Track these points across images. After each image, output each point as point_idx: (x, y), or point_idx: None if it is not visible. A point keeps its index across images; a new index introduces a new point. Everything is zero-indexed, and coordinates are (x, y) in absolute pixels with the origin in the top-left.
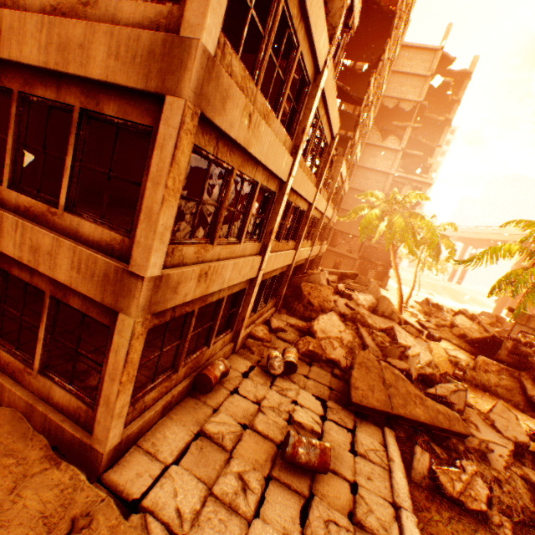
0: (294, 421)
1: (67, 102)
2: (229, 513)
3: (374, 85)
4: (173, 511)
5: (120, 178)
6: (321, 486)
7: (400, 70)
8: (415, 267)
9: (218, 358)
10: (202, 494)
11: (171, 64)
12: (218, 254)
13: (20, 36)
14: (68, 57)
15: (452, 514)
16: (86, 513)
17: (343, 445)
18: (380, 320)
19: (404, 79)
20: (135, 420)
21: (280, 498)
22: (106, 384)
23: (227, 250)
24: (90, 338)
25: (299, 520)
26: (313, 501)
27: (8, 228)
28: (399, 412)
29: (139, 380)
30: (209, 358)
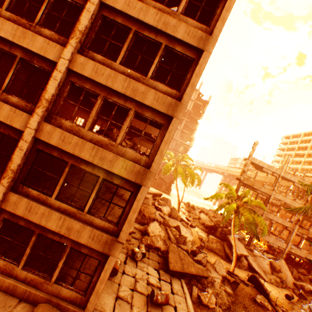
0: (150, 283)
1: (97, 174)
2: None
3: None
4: None
5: (115, 204)
6: (165, 310)
7: None
8: (184, 186)
9: None
10: None
11: (145, 177)
12: None
13: (81, 147)
14: (103, 162)
15: (205, 311)
16: None
17: (168, 290)
18: (173, 220)
19: None
20: None
21: None
22: (98, 285)
23: None
24: (55, 255)
25: None
26: None
27: (54, 218)
28: (186, 271)
29: (87, 276)
30: None
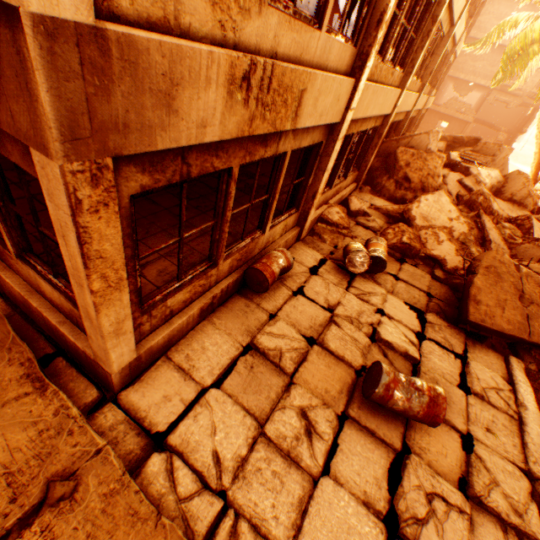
0: (380, 340)
1: None
2: (286, 464)
3: None
4: (209, 455)
5: None
6: (418, 435)
7: None
8: None
9: (277, 248)
10: (250, 434)
11: None
12: (273, 39)
13: None
14: None
15: None
16: (70, 473)
17: (448, 377)
18: (505, 207)
19: None
20: (159, 328)
21: (359, 448)
22: (76, 291)
23: (293, 36)
24: None
25: (387, 484)
26: (408, 461)
27: None
28: (539, 341)
29: (168, 273)
30: (265, 247)
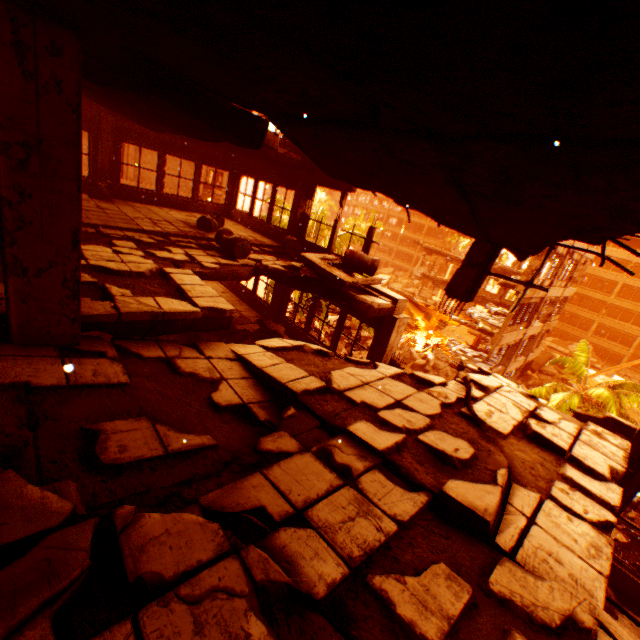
0: None
1: None
2: None
3: None
4: None
5: None
6: None
7: None
8: None
9: None
10: None
11: None
12: None
13: None
14: None
15: None
16: None
17: None
18: None
19: None
20: None
21: None
22: None
23: None
24: None
25: None
26: None
27: None
28: None
29: None
30: None
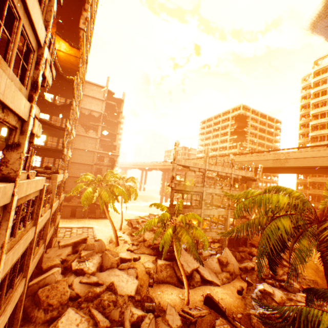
0: None
1: None
2: None
3: (70, 122)
4: None
5: None
6: None
7: (88, 94)
8: (121, 205)
9: None
10: None
11: None
12: None
13: None
14: None
15: None
16: None
17: None
18: (106, 274)
19: (91, 99)
20: None
21: None
22: None
23: None
24: None
25: None
26: None
27: None
28: None
29: None
30: None
